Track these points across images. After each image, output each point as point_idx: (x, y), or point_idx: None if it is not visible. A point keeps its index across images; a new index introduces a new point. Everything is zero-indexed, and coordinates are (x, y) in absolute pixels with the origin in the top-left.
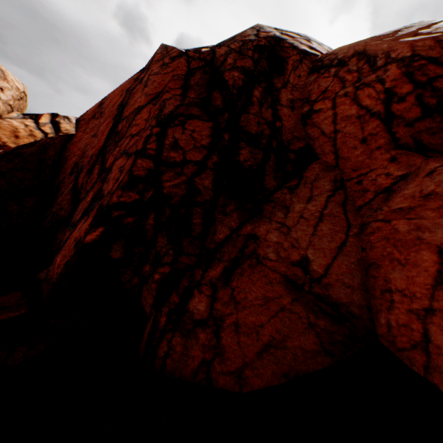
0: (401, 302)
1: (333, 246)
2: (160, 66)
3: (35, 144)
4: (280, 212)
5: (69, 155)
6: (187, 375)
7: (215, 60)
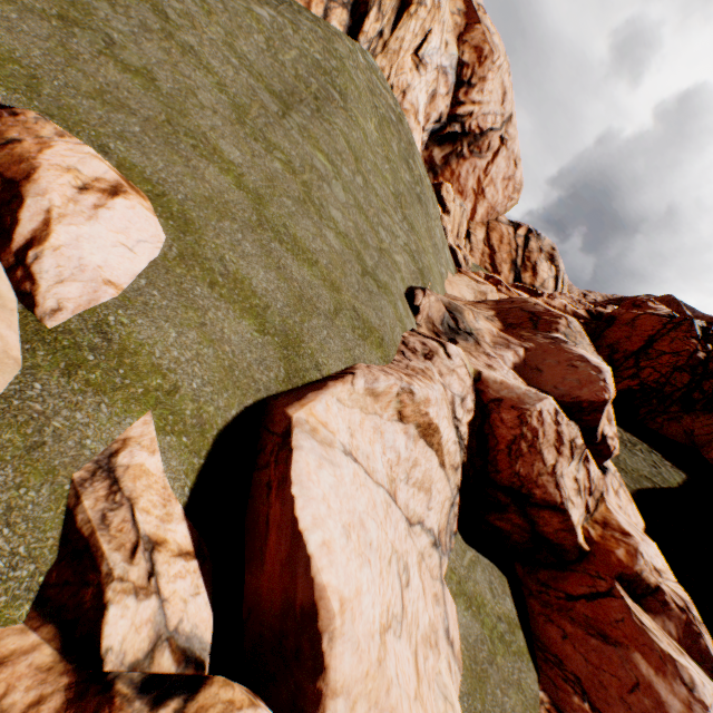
0: (710, 447)
1: (703, 433)
2: (682, 336)
3: (595, 323)
4: (694, 416)
5: (605, 335)
6: (651, 428)
7: (709, 353)
